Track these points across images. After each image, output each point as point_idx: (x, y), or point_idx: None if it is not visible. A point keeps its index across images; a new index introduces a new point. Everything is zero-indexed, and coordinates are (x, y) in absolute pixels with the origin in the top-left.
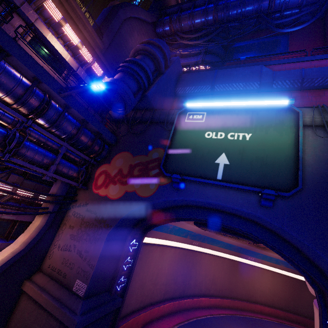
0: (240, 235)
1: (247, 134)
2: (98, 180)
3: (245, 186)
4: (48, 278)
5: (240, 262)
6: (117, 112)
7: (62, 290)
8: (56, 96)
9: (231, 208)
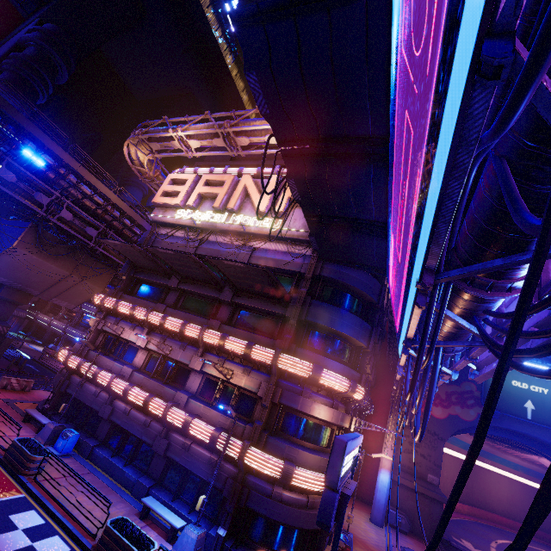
0: (524, 448)
1: (545, 389)
2: None
3: (548, 427)
4: (402, 471)
5: (475, 465)
6: None
7: (419, 480)
8: None
9: (535, 437)
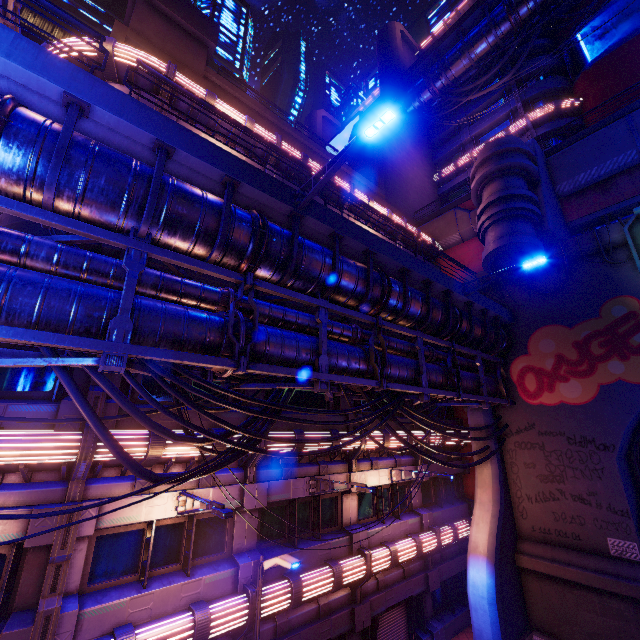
0: None
1: None
2: (525, 385)
3: None
4: (546, 546)
5: None
6: (514, 277)
7: (591, 558)
8: (458, 299)
9: None
